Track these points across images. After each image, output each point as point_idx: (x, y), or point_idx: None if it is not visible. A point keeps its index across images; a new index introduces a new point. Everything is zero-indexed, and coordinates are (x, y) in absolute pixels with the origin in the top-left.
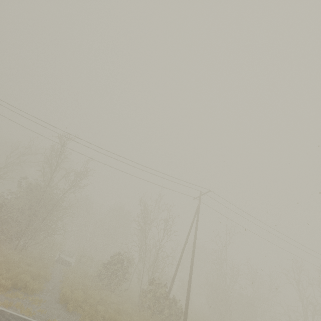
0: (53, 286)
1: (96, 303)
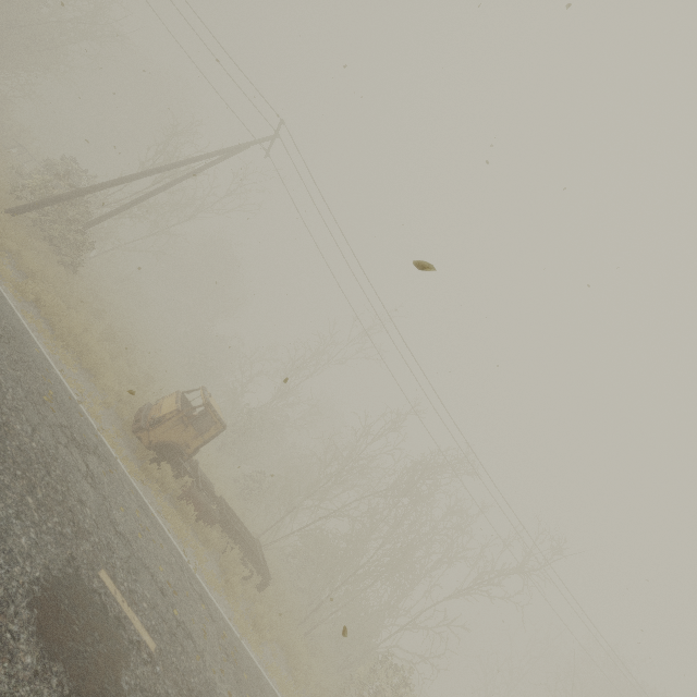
0: None
1: None
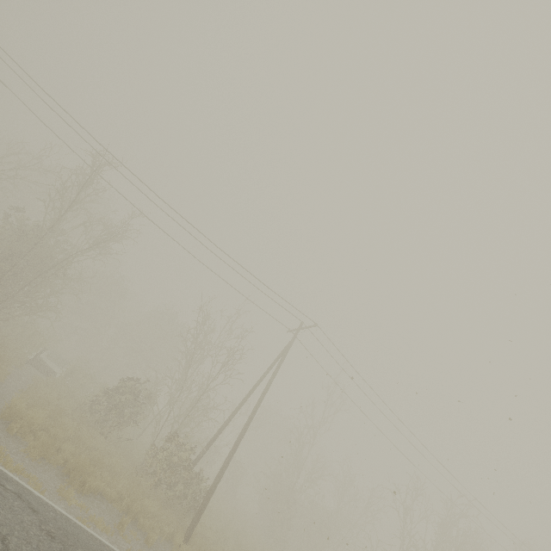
0: (4, 392)
1: (65, 440)
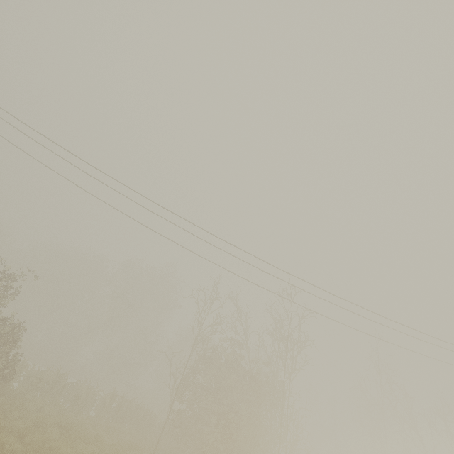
0: None
1: None
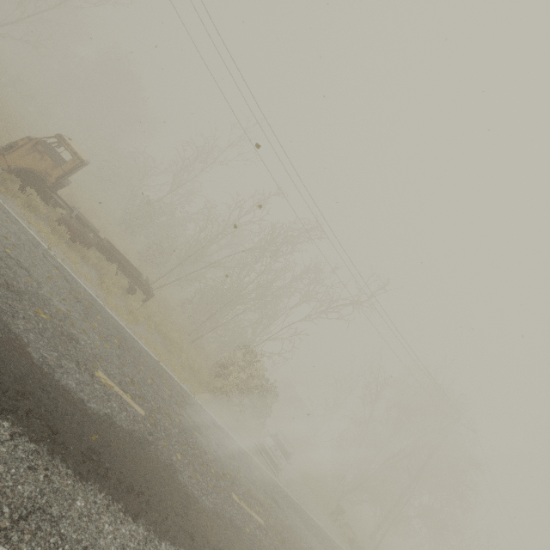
0: None
1: None
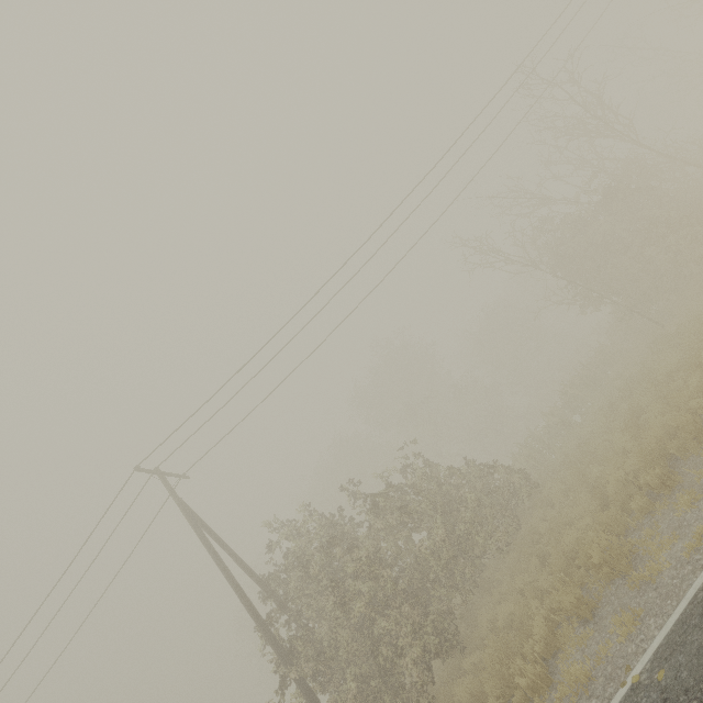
0: None
1: None
